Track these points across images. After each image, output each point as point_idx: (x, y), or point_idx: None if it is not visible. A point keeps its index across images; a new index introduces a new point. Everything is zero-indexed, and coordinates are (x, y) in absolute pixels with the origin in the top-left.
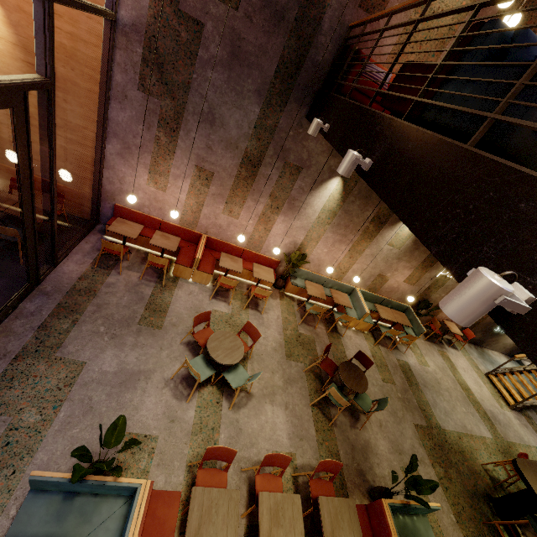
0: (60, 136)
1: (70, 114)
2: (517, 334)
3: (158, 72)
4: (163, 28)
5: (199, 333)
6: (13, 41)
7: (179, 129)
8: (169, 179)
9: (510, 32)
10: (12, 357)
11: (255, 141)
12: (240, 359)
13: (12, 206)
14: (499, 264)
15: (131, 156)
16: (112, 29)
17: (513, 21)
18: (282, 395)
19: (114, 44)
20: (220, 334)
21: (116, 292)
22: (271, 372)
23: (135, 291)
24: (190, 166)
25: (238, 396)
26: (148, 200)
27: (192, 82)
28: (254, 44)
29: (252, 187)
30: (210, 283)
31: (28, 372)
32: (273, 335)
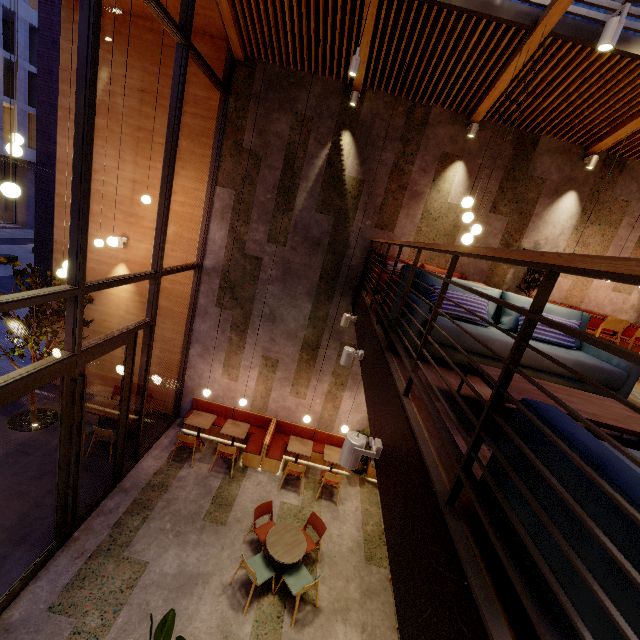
0: (156, 347)
1: (165, 331)
2: (377, 471)
3: (230, 293)
4: (234, 266)
5: (261, 527)
6: (134, 291)
7: (248, 329)
8: (240, 370)
9: (418, 271)
10: (87, 556)
11: (311, 329)
12: (301, 556)
13: (111, 410)
14: (379, 428)
15: (209, 355)
16: (199, 273)
17: (475, 231)
18: (358, 612)
19: (200, 281)
20: (281, 527)
21: (186, 486)
22: (345, 579)
23: (204, 484)
24: (257, 357)
25: (303, 610)
26: (222, 391)
27: (256, 295)
28: (300, 264)
29: (315, 368)
30: (280, 471)
31: (98, 572)
32: (350, 531)
